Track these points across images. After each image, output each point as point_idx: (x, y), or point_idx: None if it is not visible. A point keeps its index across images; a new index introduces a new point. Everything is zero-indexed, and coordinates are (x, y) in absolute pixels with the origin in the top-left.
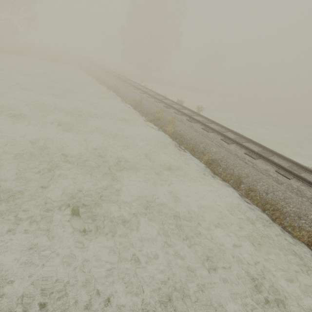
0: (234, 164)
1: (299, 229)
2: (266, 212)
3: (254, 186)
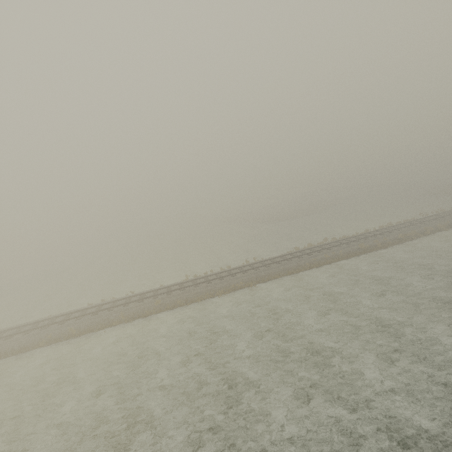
0: None
1: (35, 346)
2: (24, 352)
3: (14, 349)
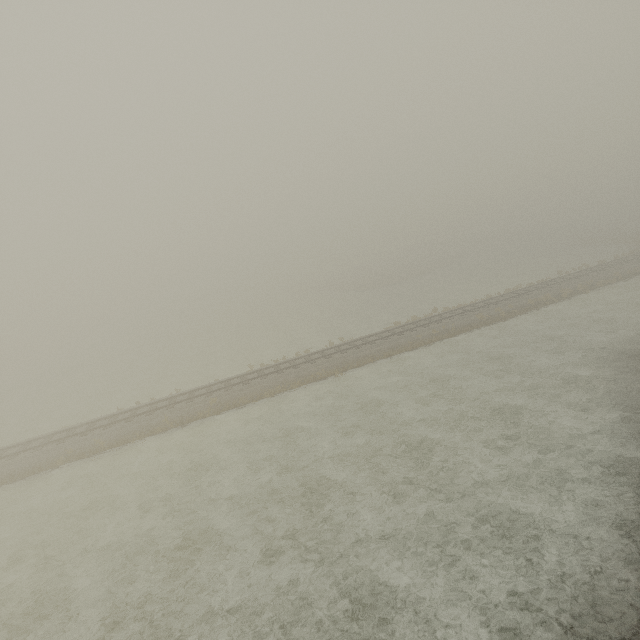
0: (2, 472)
1: (51, 465)
2: (37, 473)
3: (22, 470)
